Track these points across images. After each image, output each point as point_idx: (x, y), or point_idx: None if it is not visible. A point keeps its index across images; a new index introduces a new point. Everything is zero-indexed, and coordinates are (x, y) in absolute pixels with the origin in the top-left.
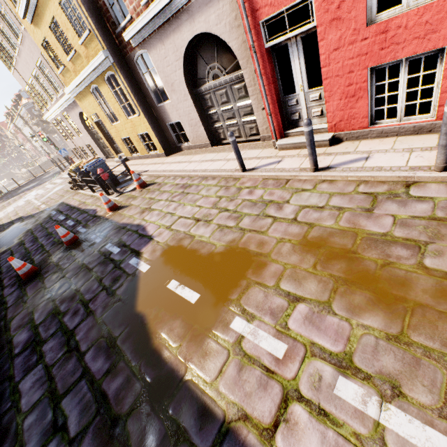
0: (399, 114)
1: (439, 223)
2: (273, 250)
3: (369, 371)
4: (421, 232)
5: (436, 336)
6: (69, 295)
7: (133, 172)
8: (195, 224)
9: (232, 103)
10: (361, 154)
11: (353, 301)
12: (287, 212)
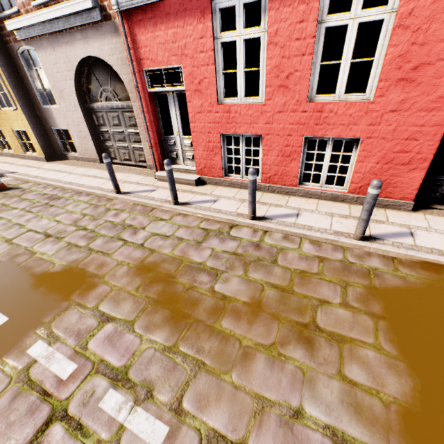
0: (242, 173)
1: (237, 257)
2: (110, 272)
3: (136, 381)
4: (223, 264)
5: (196, 344)
6: None
7: None
8: (44, 240)
9: (124, 128)
10: (213, 197)
11: (153, 319)
12: (139, 237)
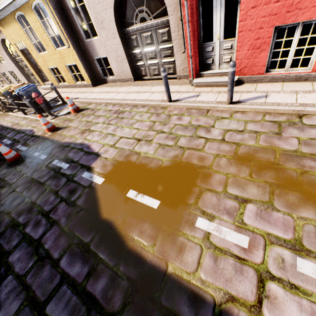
0: (288, 66)
1: None
2: (213, 163)
3: None
4: None
5: None
6: (25, 208)
7: (67, 98)
8: (138, 143)
9: (156, 45)
10: (261, 93)
11: (289, 200)
12: (215, 134)
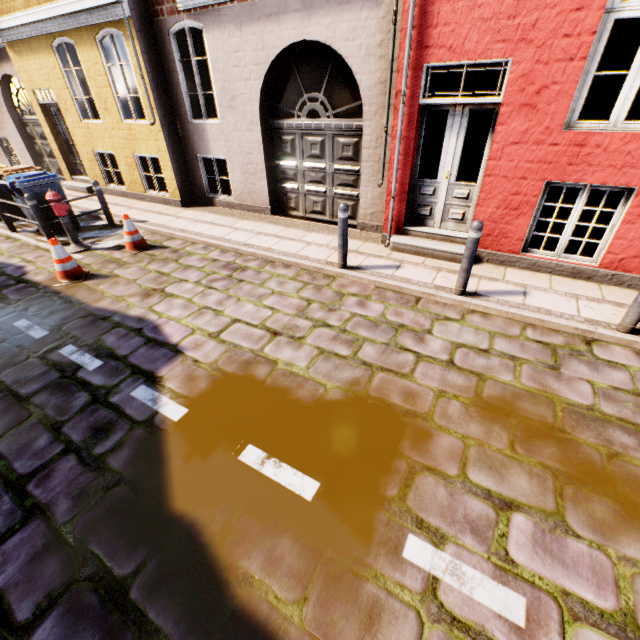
0: (560, 249)
1: None
2: (434, 409)
3: None
4: (634, 412)
5: None
6: None
7: (126, 218)
8: (272, 339)
9: (328, 162)
10: (515, 286)
11: (595, 513)
12: (435, 349)
